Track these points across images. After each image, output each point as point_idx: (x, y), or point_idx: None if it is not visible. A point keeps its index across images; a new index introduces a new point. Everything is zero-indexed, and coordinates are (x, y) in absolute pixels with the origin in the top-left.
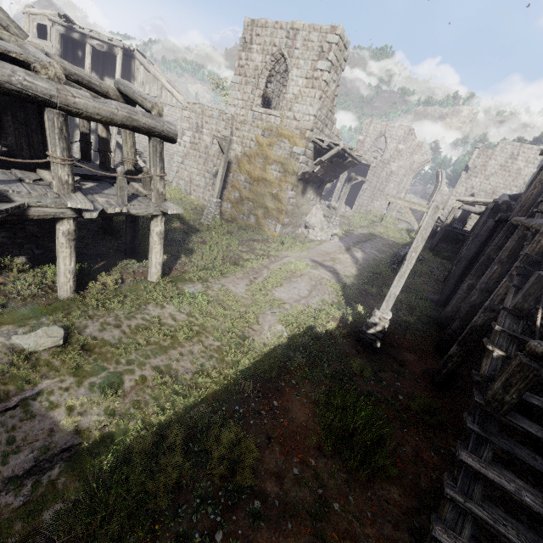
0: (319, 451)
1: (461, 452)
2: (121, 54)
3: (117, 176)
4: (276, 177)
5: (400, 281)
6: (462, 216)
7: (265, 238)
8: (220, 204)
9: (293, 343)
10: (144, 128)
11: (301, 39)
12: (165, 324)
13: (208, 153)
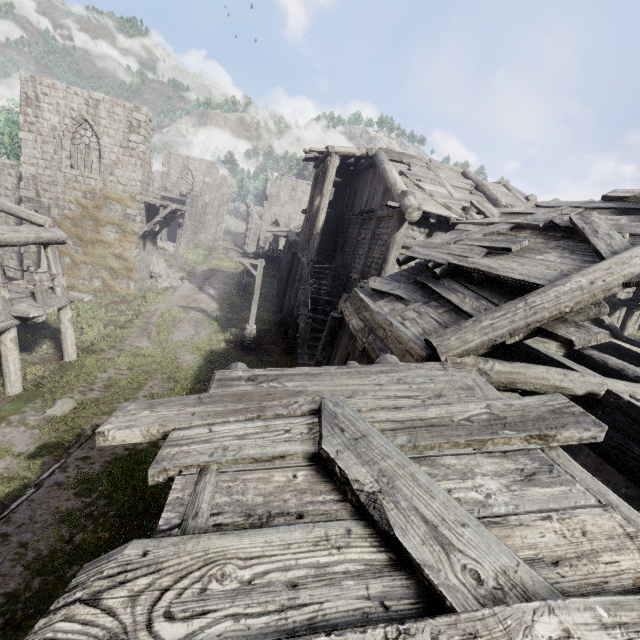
0: None
1: (299, 361)
2: None
3: (35, 284)
4: (115, 238)
5: (255, 305)
6: (275, 237)
7: (123, 298)
8: None
9: (208, 361)
10: (47, 241)
11: (105, 110)
12: (122, 378)
13: None
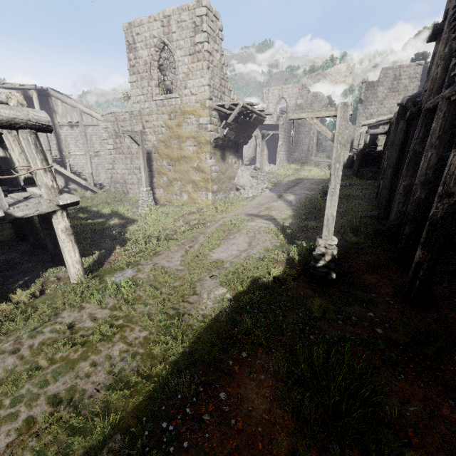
0: None
1: None
2: (36, 95)
3: None
4: (193, 152)
5: (332, 199)
6: (371, 142)
7: (201, 209)
8: (151, 191)
9: (237, 303)
10: (2, 120)
11: (175, 23)
12: (80, 329)
13: (131, 152)
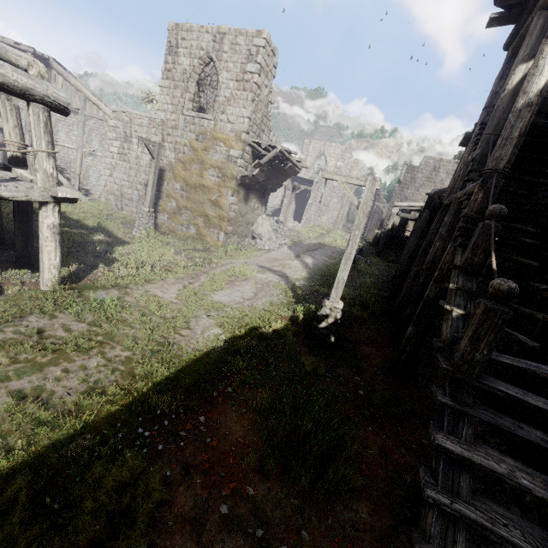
0: (260, 474)
1: (436, 435)
2: None
3: None
4: (214, 183)
5: (346, 264)
6: (401, 226)
7: (208, 248)
8: (153, 213)
9: (232, 346)
10: (16, 87)
11: (228, 43)
12: (51, 336)
13: (139, 163)
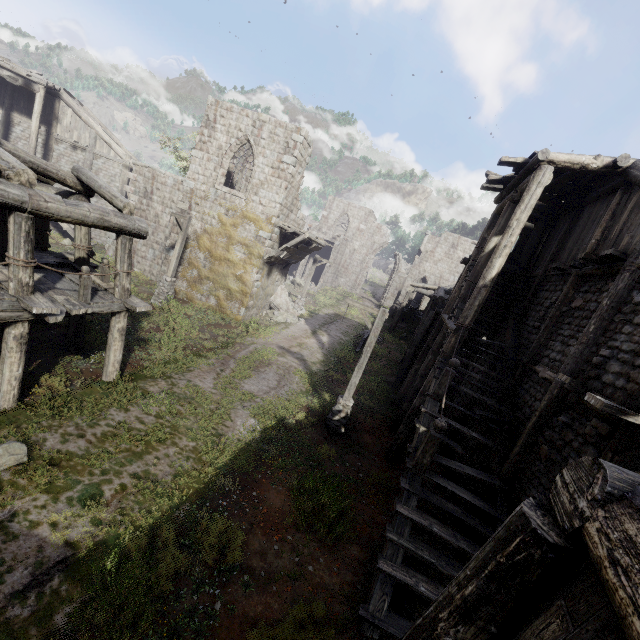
0: (295, 529)
1: (397, 505)
2: (43, 93)
3: (81, 275)
4: (240, 259)
5: (359, 371)
6: (418, 296)
7: (228, 322)
8: (175, 283)
9: (266, 436)
10: (115, 228)
11: (268, 131)
12: (134, 429)
13: (158, 222)
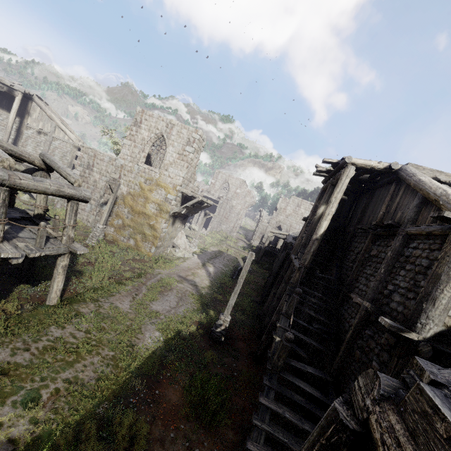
0: (186, 419)
1: (260, 398)
2: (21, 97)
3: (39, 228)
4: (153, 213)
5: (234, 296)
6: (276, 238)
7: (142, 258)
8: (105, 229)
9: (167, 345)
10: (67, 196)
11: (176, 130)
12: (68, 342)
13: (96, 185)
